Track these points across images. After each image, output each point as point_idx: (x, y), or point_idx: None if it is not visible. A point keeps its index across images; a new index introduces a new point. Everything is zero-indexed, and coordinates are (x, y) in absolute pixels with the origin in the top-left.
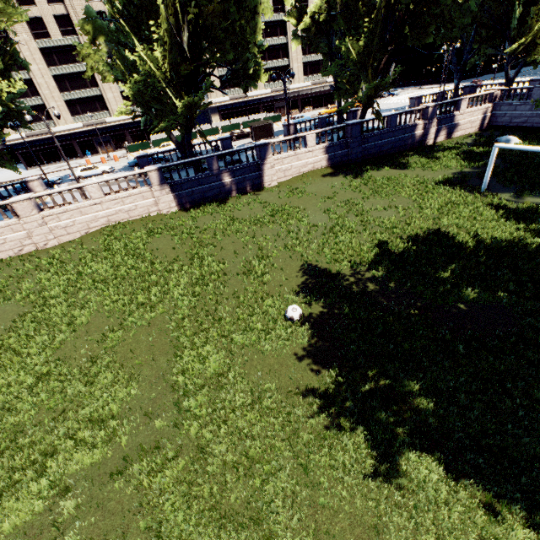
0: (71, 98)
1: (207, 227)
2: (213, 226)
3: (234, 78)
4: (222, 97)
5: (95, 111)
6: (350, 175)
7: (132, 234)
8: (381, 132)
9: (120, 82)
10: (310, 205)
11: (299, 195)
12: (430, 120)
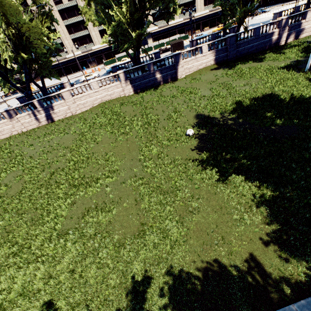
0: (74, 37)
1: (149, 100)
2: (151, 100)
3: (161, 15)
4: (153, 27)
5: (86, 44)
6: (227, 68)
7: (113, 106)
8: (249, 39)
9: (103, 26)
10: (203, 86)
11: (196, 81)
12: (283, 28)
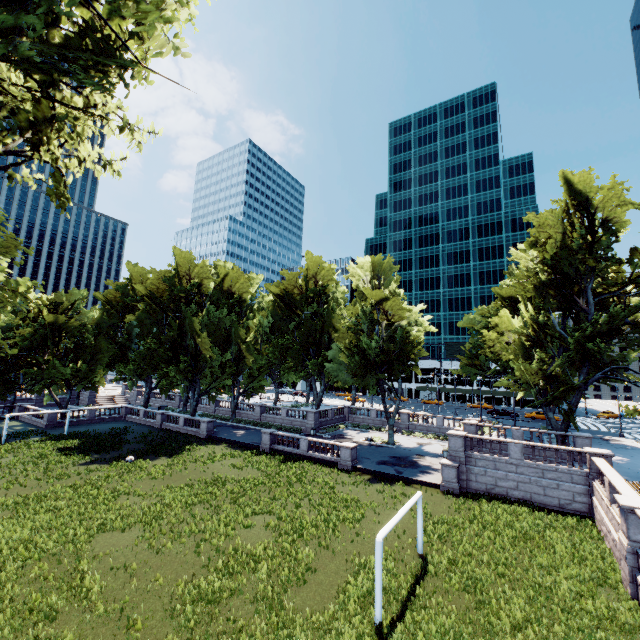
0: None
1: None
2: None
3: None
4: None
5: None
6: None
7: None
8: None
9: None
10: None
11: None
12: None
